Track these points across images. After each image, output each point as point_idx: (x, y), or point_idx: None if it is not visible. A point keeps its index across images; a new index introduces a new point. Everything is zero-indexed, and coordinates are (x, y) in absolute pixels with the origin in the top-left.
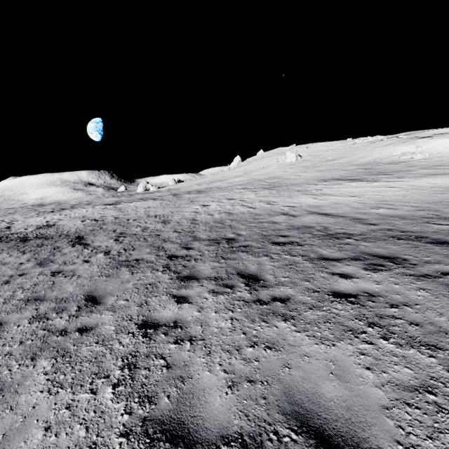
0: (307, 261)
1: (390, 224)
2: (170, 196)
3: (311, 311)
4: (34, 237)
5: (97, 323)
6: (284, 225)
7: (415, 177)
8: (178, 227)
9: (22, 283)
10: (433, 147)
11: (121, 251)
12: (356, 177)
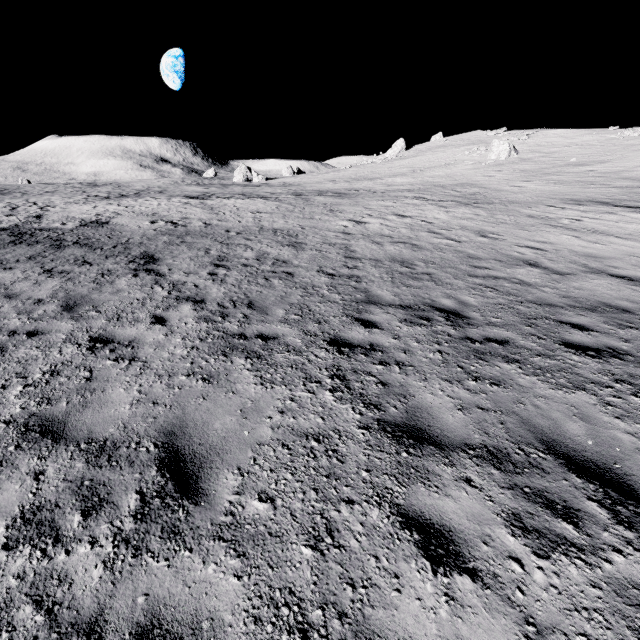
0: None
1: None
2: (291, 196)
3: None
4: (72, 242)
5: (195, 613)
6: (553, 294)
7: None
8: (324, 262)
9: (26, 362)
10: None
11: (226, 305)
12: None
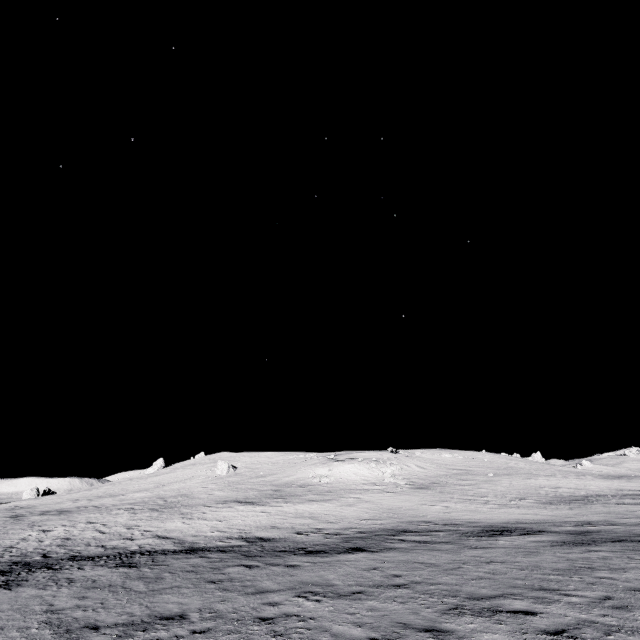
0: (78, 567)
1: (193, 543)
2: (5, 518)
3: (34, 585)
4: None
5: None
6: (108, 547)
7: (296, 503)
8: None
9: None
10: (339, 472)
11: None
12: (256, 499)
